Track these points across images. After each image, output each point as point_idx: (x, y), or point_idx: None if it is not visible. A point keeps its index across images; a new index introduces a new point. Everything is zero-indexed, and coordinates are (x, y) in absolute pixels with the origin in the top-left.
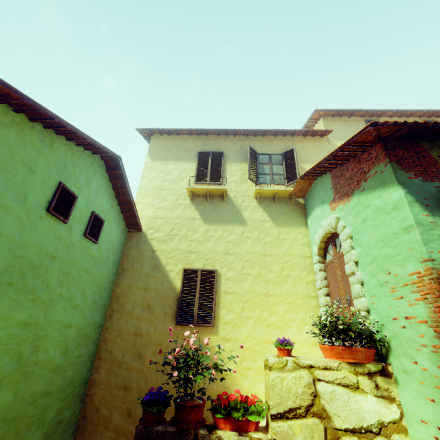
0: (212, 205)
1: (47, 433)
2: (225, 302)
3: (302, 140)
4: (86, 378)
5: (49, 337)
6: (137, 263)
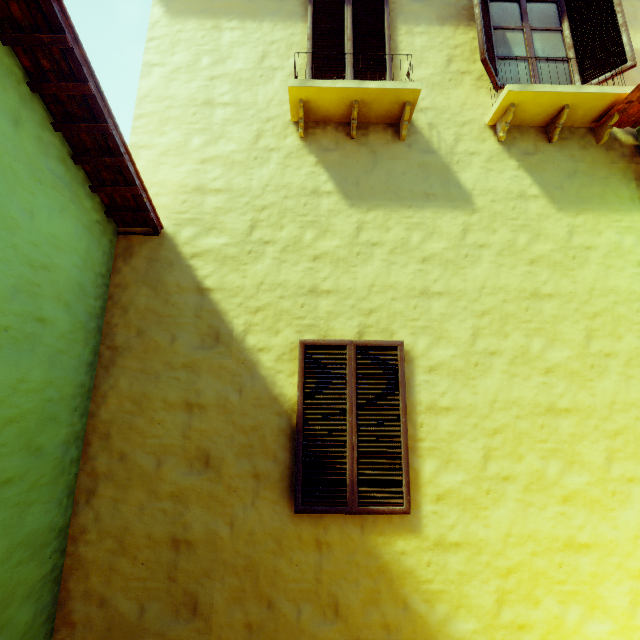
0: (366, 152)
1: None
2: (432, 438)
3: None
4: None
5: None
6: (157, 329)
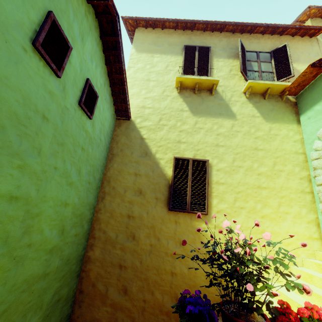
0: (200, 98)
1: (45, 314)
2: (217, 192)
3: (291, 40)
4: (81, 255)
5: (44, 216)
6: (127, 149)
